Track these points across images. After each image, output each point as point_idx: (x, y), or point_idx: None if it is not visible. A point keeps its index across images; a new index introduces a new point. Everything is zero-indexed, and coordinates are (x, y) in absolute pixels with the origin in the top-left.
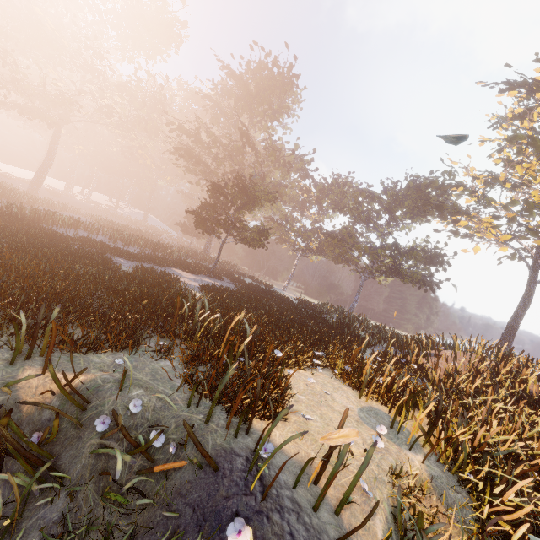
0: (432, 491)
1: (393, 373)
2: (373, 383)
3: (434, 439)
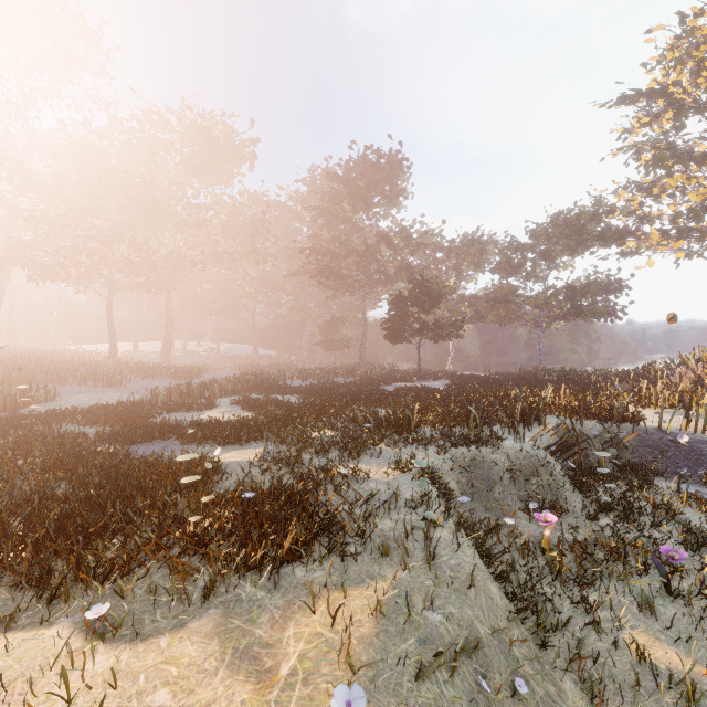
0: None
1: (665, 390)
2: (660, 398)
3: None
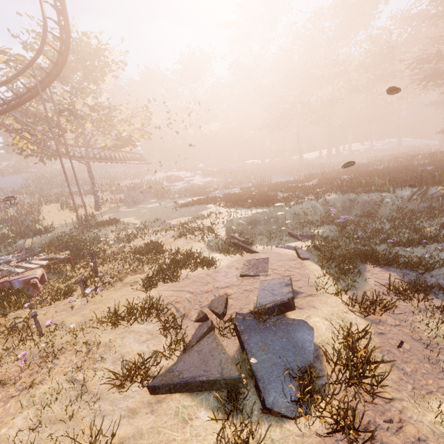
0: None
1: None
2: None
3: None
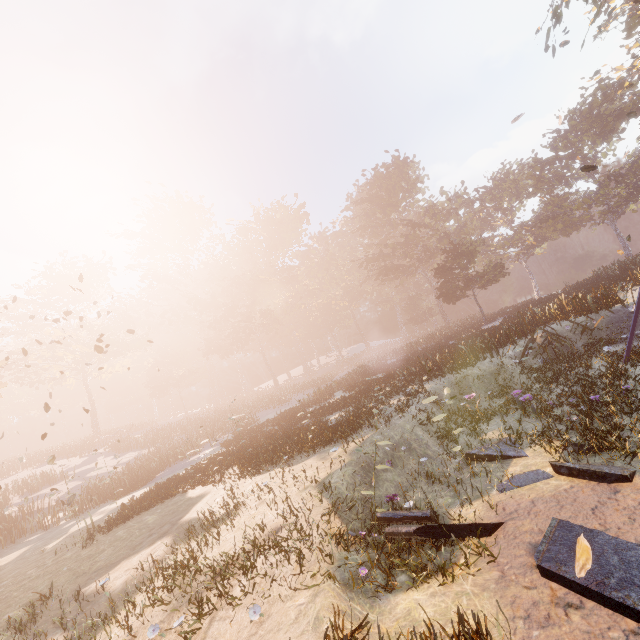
0: None
1: None
2: None
3: None
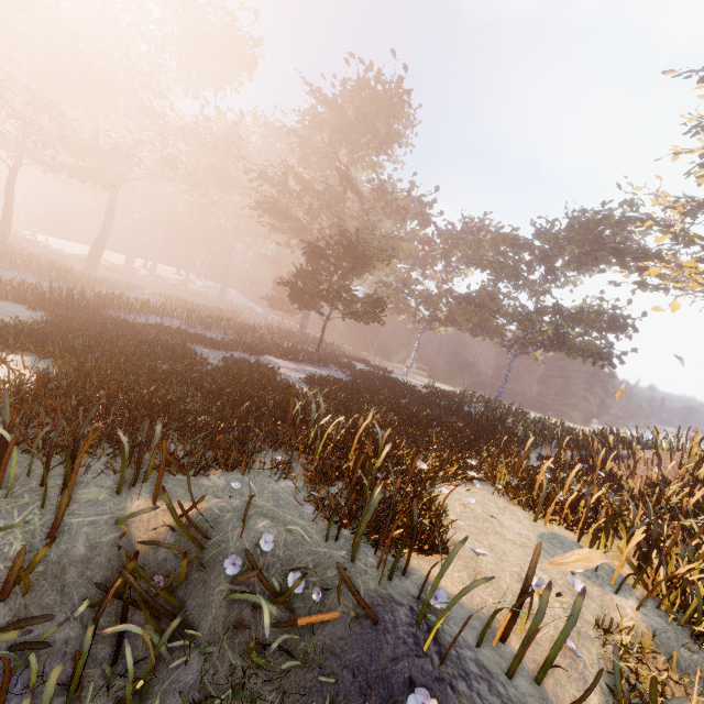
0: (656, 650)
1: (578, 486)
2: (553, 501)
3: (646, 576)
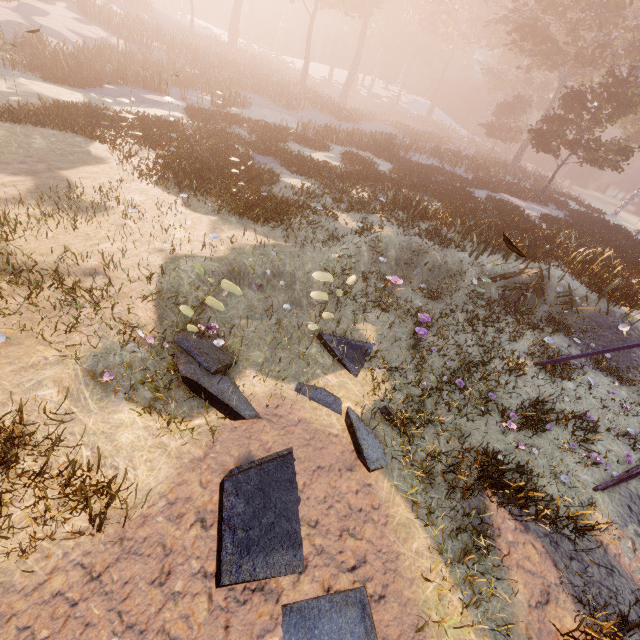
0: None
1: None
2: None
3: None
